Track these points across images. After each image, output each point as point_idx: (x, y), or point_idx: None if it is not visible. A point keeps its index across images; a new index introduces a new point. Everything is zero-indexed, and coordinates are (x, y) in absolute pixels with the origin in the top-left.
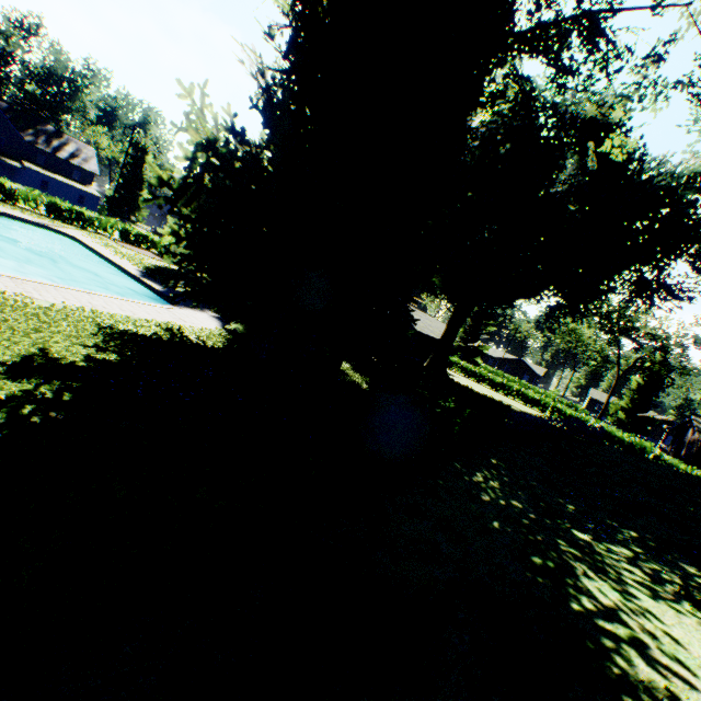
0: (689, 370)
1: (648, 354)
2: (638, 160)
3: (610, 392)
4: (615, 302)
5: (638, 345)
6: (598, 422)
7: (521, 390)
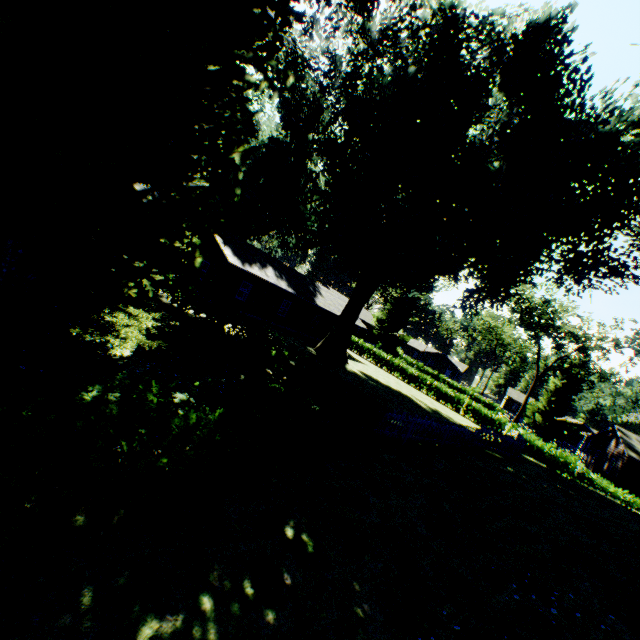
0: (610, 374)
1: (569, 354)
2: (580, 84)
3: (529, 393)
4: (536, 301)
5: (559, 344)
6: (516, 427)
7: (435, 384)
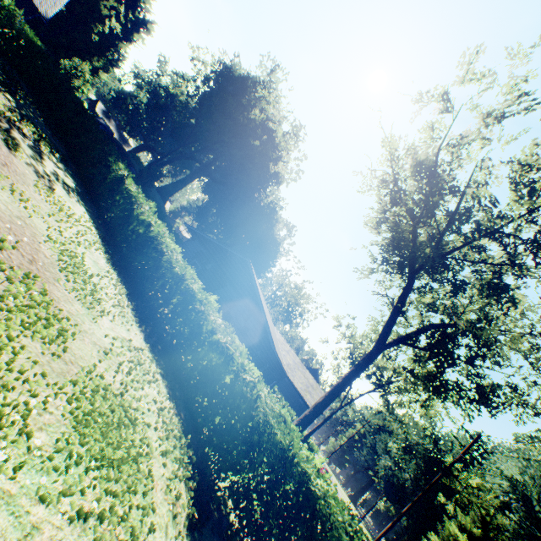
0: None
1: None
2: None
3: None
4: None
5: None
6: None
7: None
